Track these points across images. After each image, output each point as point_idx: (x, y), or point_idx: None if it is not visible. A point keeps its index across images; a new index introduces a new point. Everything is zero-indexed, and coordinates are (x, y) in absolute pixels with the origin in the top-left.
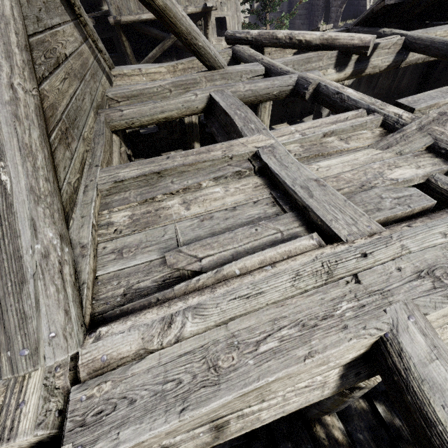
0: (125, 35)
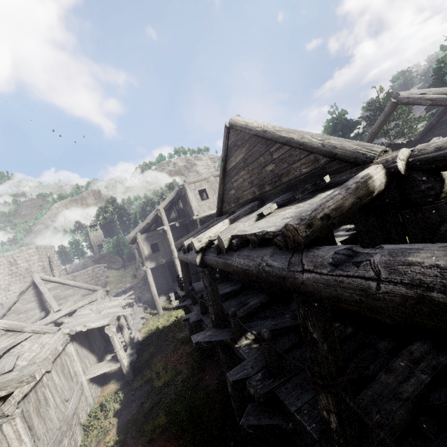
0: (200, 224)
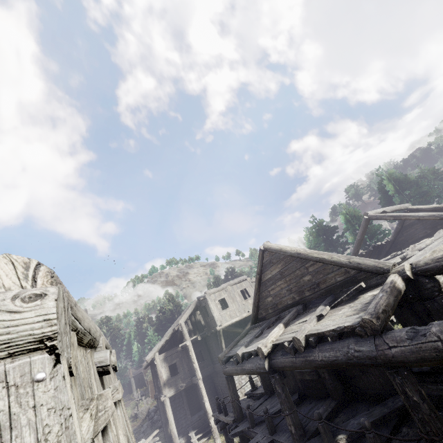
0: (222, 335)
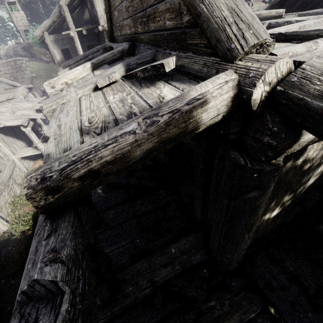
0: (107, 38)
